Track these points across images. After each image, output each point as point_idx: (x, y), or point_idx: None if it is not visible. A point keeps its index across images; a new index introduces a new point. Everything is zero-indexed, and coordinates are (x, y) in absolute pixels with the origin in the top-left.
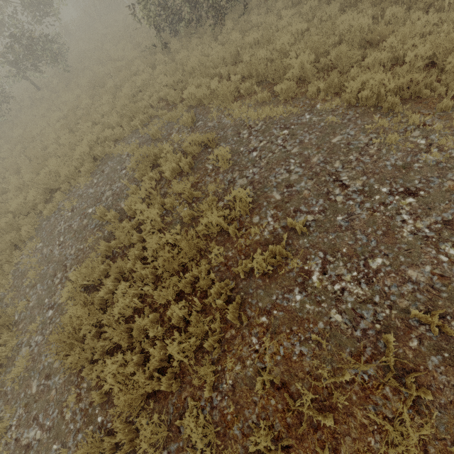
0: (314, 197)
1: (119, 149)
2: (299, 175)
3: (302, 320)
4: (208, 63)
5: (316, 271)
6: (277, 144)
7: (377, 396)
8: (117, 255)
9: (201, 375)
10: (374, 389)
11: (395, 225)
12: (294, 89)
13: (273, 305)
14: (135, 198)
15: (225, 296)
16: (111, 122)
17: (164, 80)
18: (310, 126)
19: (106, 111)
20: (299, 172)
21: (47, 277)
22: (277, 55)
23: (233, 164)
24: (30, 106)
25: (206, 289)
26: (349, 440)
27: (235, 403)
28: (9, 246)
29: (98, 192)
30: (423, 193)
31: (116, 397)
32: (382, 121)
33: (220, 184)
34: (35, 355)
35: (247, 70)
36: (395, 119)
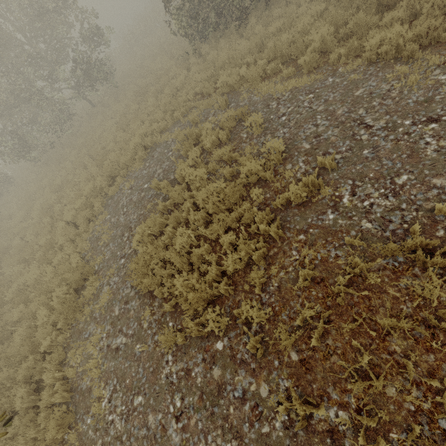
0: (341, 140)
1: (165, 137)
2: (325, 126)
3: (336, 232)
4: (236, 56)
5: (346, 195)
6: (304, 106)
7: (407, 276)
8: (172, 212)
9: (250, 284)
10: (404, 271)
11: (419, 148)
12: (317, 59)
13: (309, 225)
14: (184, 166)
15: (266, 224)
16: (156, 118)
17: (198, 77)
18: (333, 87)
19: (151, 110)
20: (326, 124)
21: (117, 237)
22: (298, 36)
23: (265, 129)
24: (87, 121)
25: (249, 224)
26: (383, 309)
27: (282, 298)
28: (85, 220)
29: (150, 172)
30: (445, 118)
31: (183, 306)
32: (402, 67)
33: (255, 147)
34: (115, 290)
35: (272, 53)
36: (415, 64)
